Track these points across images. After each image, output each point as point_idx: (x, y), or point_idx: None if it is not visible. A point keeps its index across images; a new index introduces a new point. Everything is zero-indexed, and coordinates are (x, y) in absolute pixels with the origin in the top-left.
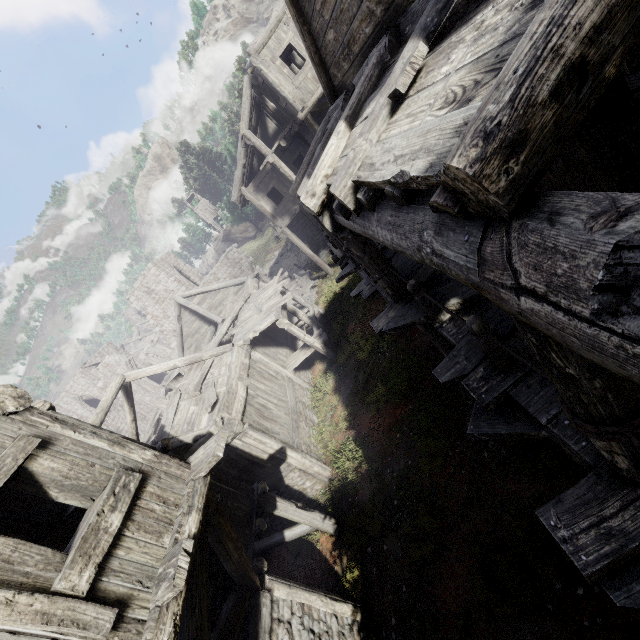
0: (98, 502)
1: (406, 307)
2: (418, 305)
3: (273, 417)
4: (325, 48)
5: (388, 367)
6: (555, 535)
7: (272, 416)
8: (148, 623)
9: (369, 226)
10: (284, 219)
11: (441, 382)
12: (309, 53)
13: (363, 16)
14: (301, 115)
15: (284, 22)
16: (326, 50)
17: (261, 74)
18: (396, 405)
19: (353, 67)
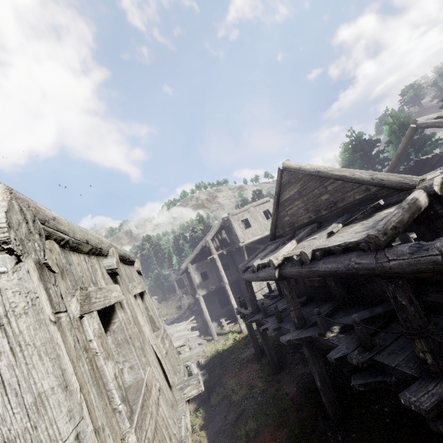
0: (159, 331)
1: (305, 330)
2: (313, 329)
3: None
4: (281, 221)
5: (259, 408)
6: (410, 400)
7: None
8: (181, 401)
9: (316, 266)
10: (203, 290)
11: (334, 358)
12: (272, 220)
13: (306, 217)
14: (241, 244)
15: (248, 211)
16: (281, 222)
17: (230, 222)
18: (264, 439)
19: (291, 230)
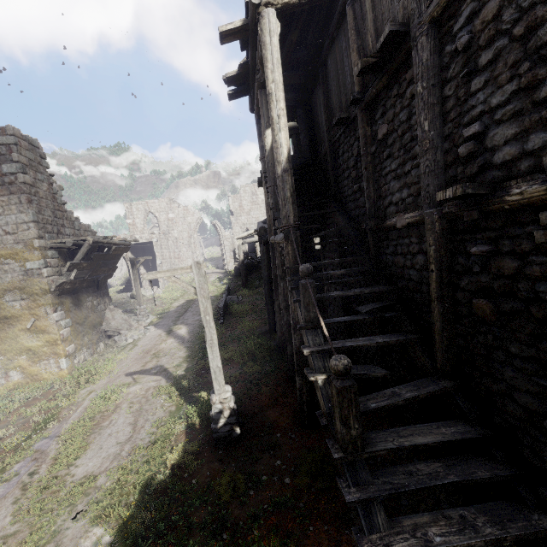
0: None
1: None
2: None
3: None
4: None
5: None
6: None
7: None
8: None
9: None
10: None
11: None
12: None
13: None
14: None
15: None
16: None
17: None
18: None
19: None
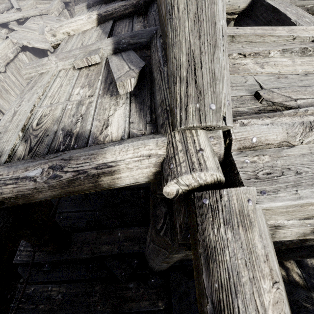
0: None
1: None
2: None
3: (9, 100)
4: None
5: None
6: (19, 247)
7: (9, 99)
8: None
9: None
10: None
11: None
12: None
13: None
14: None
15: None
16: None
17: None
18: None
19: None
